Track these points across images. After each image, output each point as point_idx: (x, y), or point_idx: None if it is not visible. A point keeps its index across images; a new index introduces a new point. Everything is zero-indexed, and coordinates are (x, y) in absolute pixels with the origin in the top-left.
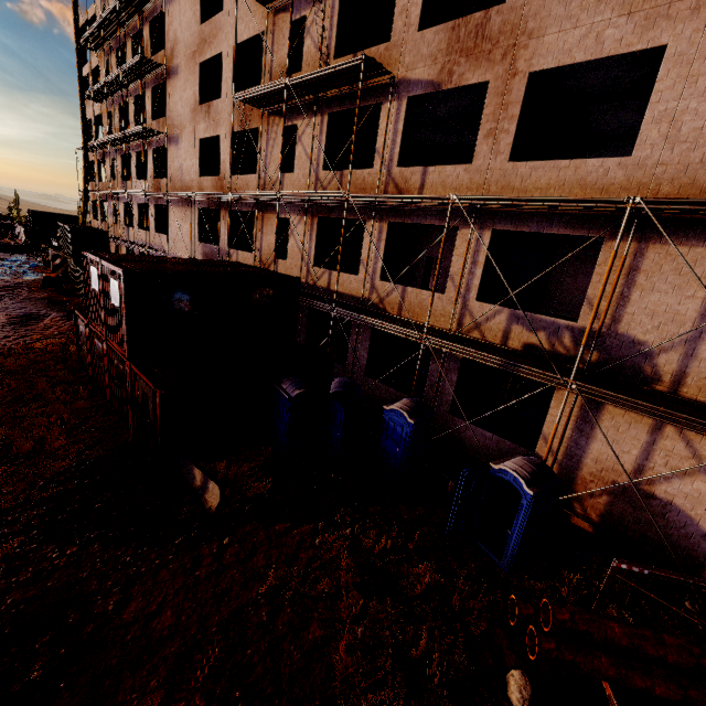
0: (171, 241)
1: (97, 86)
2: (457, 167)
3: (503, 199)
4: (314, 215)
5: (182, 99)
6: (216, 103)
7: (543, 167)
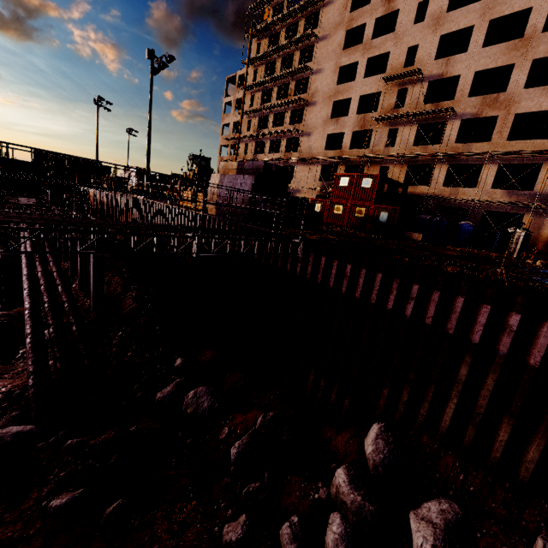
0: (295, 182)
1: (254, 109)
2: (483, 143)
3: (508, 152)
4: (406, 164)
5: (317, 116)
6: (344, 118)
7: (520, 142)
